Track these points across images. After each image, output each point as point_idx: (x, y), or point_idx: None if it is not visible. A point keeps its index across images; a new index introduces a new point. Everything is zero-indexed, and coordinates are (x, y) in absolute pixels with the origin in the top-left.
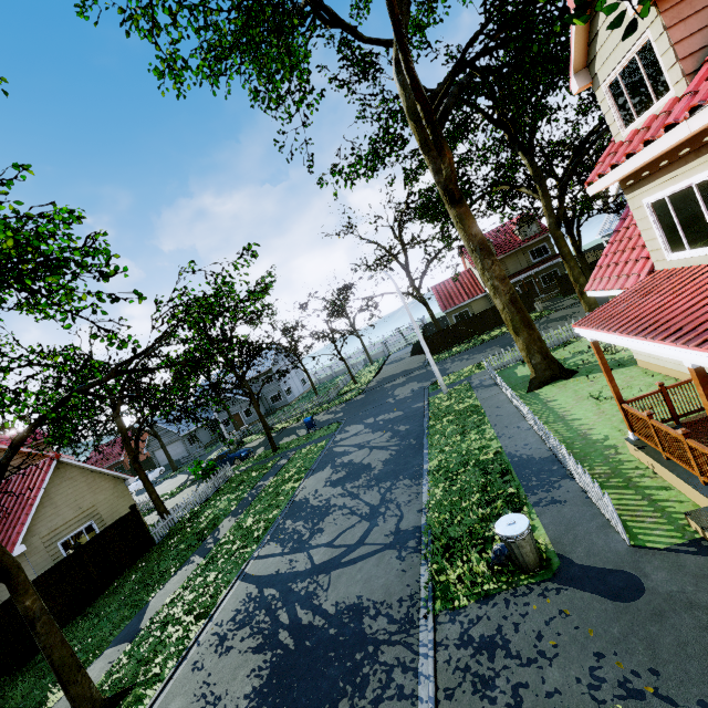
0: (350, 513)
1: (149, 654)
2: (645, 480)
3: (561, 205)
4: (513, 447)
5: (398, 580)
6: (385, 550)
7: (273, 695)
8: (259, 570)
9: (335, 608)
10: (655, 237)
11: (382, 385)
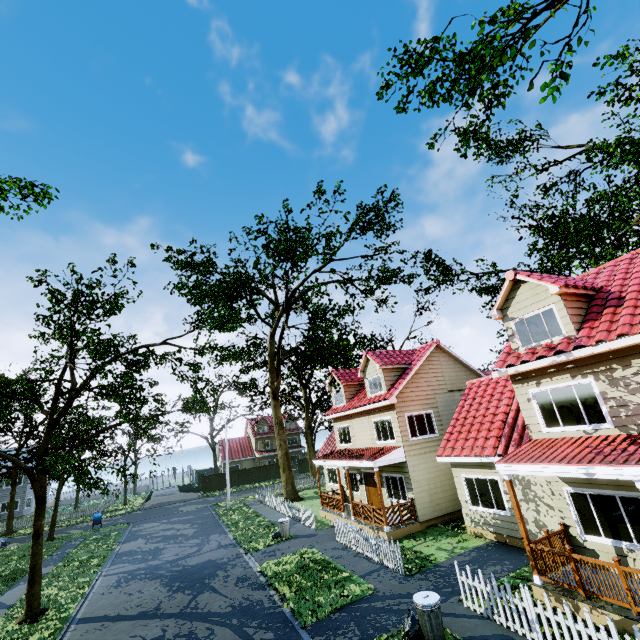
0: (182, 547)
1: (48, 602)
2: (323, 520)
3: (312, 418)
4: (276, 519)
5: (229, 552)
6: (216, 549)
7: (178, 580)
8: (119, 571)
9: (197, 563)
10: (338, 438)
11: (161, 506)
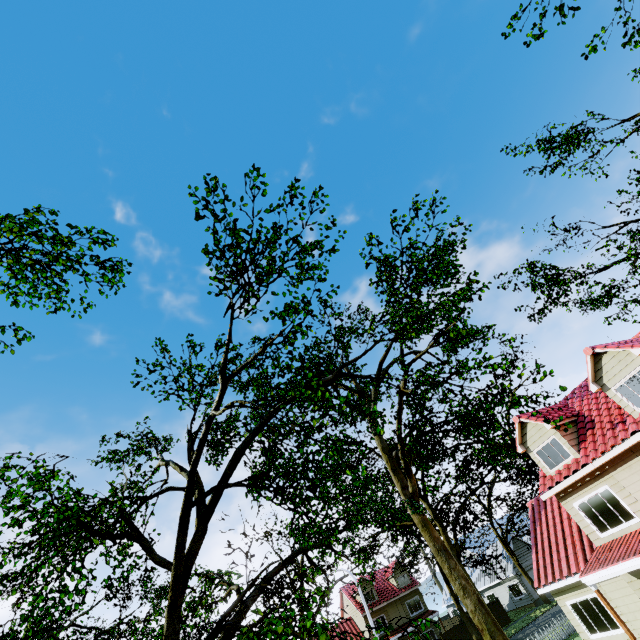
0: None
1: None
2: None
3: (456, 541)
4: None
5: None
6: None
7: None
8: None
9: None
10: (588, 524)
11: None
